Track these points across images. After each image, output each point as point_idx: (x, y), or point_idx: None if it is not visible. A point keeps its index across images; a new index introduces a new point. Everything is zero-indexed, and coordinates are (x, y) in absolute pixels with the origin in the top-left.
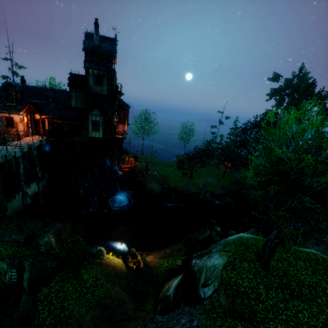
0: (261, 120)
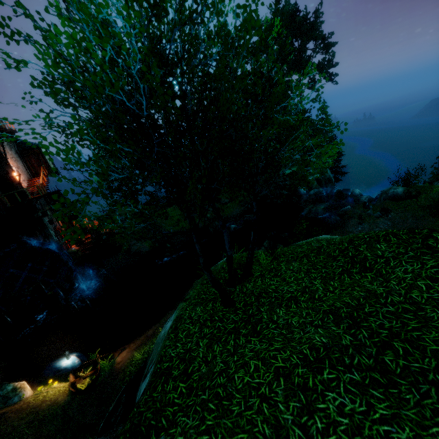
0: None
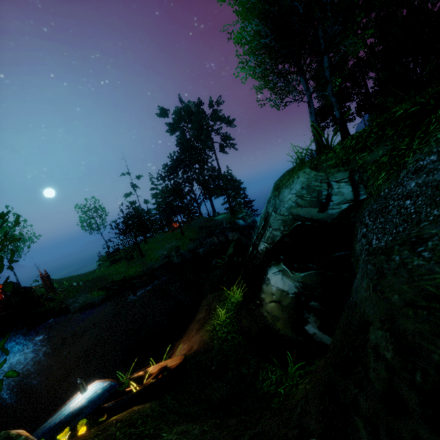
0: (179, 153)
